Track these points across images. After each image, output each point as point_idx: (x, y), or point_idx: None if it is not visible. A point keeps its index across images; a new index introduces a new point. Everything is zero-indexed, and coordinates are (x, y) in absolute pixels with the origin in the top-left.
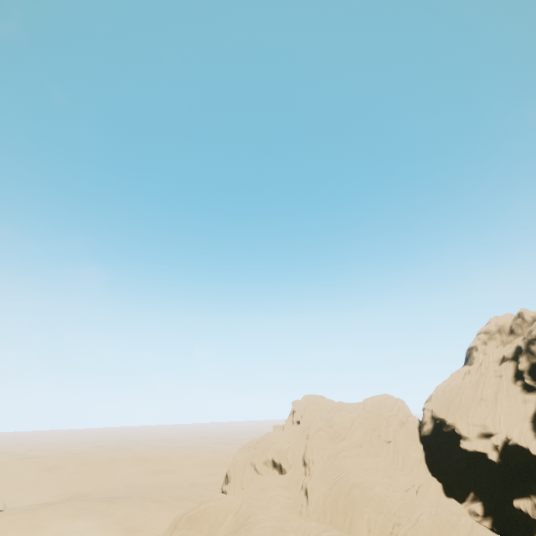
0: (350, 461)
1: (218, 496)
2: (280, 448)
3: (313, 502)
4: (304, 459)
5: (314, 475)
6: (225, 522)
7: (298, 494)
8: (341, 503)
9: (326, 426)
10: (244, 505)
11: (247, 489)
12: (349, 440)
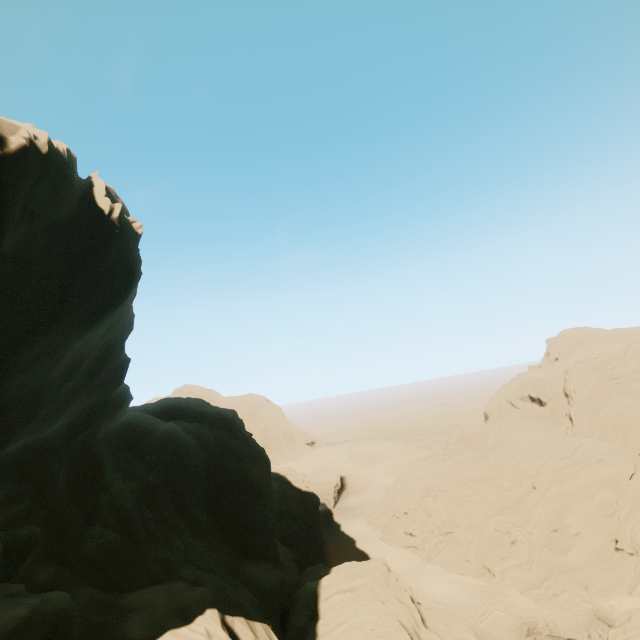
0: (624, 387)
1: (476, 424)
2: (535, 385)
3: (578, 424)
4: (564, 391)
5: (576, 403)
6: (488, 440)
7: (562, 420)
8: (610, 423)
9: (588, 358)
10: (503, 429)
11: (506, 420)
12: (622, 367)
